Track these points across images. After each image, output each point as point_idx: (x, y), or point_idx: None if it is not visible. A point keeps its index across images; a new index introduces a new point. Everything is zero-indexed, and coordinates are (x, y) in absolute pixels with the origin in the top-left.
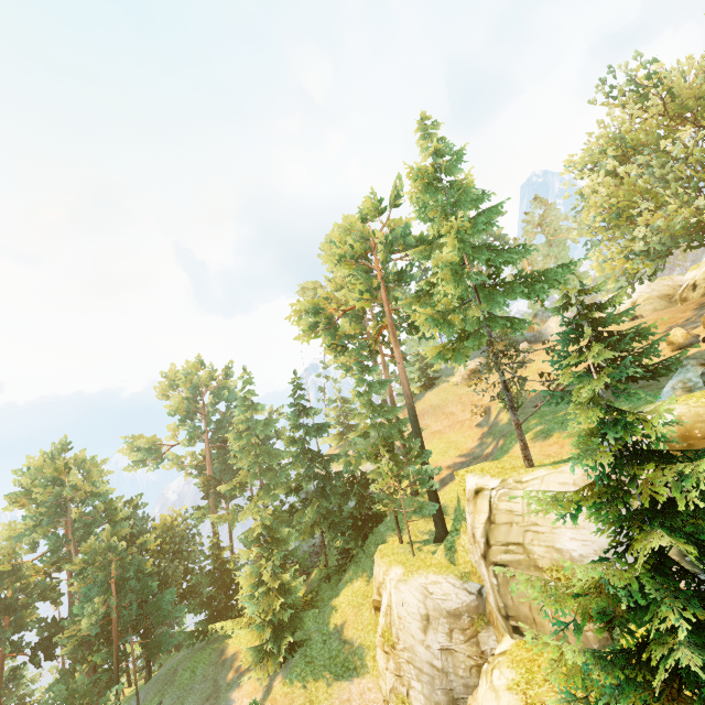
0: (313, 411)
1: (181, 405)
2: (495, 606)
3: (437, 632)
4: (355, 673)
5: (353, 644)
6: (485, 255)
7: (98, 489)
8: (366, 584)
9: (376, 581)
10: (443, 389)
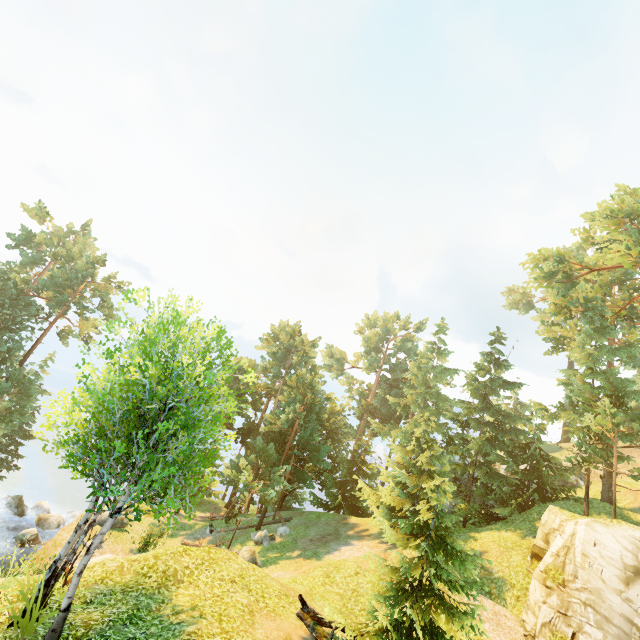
0: (506, 364)
1: (373, 338)
2: None
3: None
4: (488, 596)
5: (491, 573)
6: None
7: (311, 354)
8: (519, 537)
9: (545, 526)
10: None
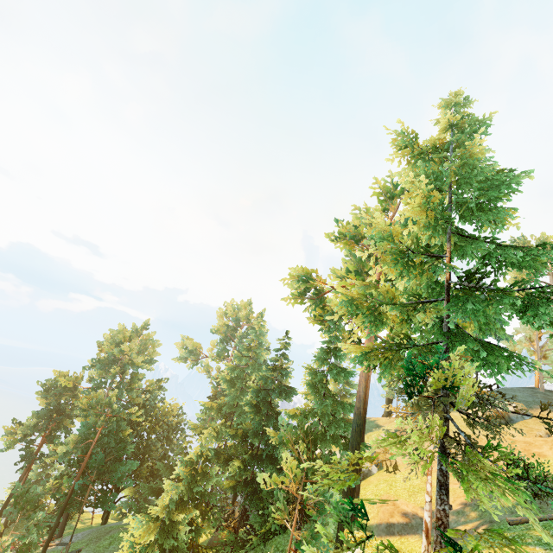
0: (285, 372)
1: (221, 329)
2: None
3: None
4: None
5: None
6: (475, 246)
7: (135, 361)
8: None
9: None
10: (453, 417)
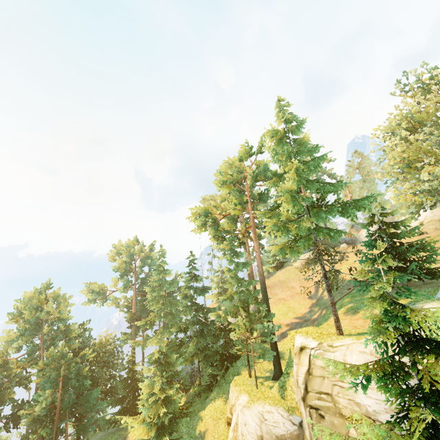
0: (200, 278)
1: (121, 266)
2: (309, 439)
3: None
4: None
5: None
6: (315, 186)
7: (62, 316)
8: (224, 403)
9: (230, 403)
10: (288, 270)
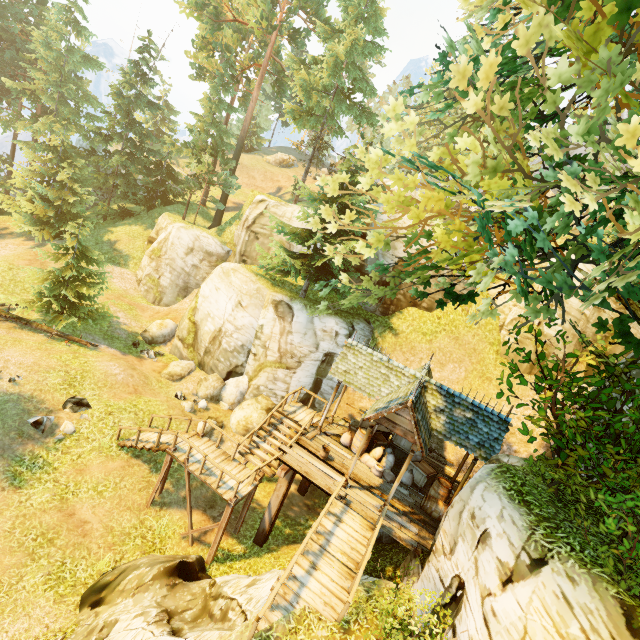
0: (153, 84)
1: None
2: (239, 251)
3: (195, 257)
4: (118, 265)
5: (121, 253)
6: (355, 73)
7: None
8: (143, 230)
9: (158, 226)
10: (257, 159)
